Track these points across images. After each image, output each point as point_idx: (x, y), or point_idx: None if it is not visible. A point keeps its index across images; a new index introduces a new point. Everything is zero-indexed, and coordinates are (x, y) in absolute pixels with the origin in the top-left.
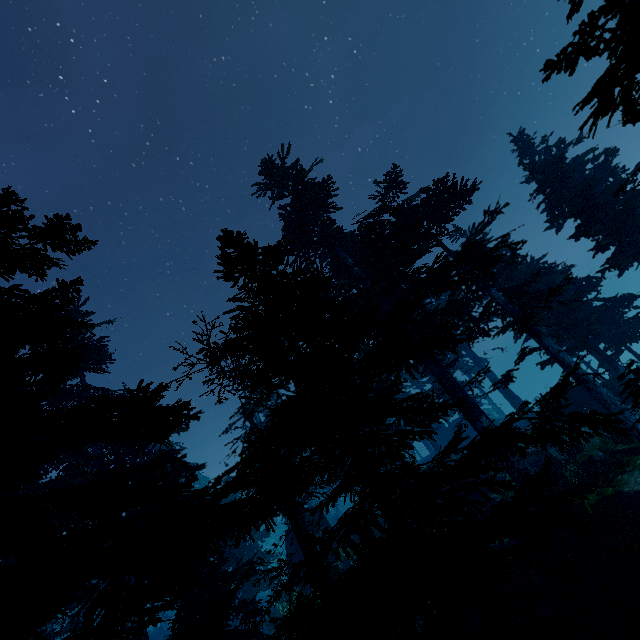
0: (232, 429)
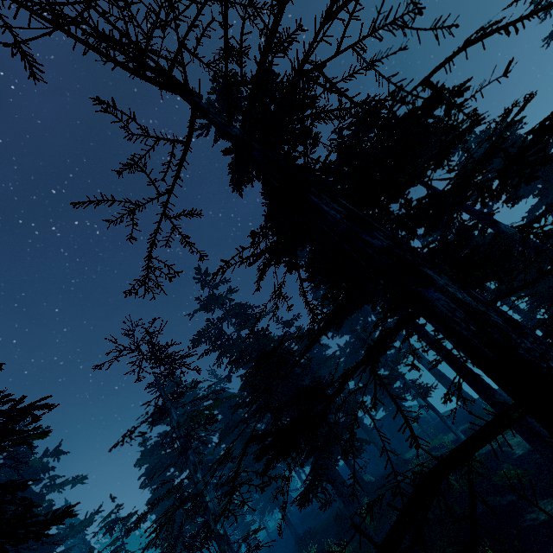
0: (132, 438)
